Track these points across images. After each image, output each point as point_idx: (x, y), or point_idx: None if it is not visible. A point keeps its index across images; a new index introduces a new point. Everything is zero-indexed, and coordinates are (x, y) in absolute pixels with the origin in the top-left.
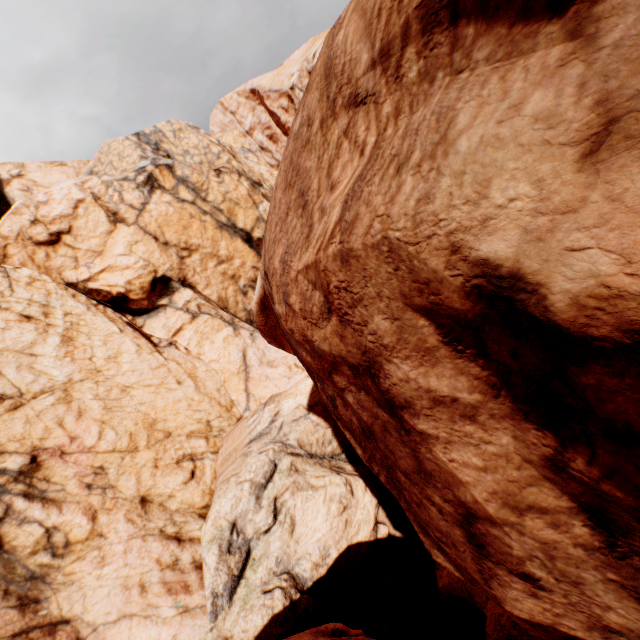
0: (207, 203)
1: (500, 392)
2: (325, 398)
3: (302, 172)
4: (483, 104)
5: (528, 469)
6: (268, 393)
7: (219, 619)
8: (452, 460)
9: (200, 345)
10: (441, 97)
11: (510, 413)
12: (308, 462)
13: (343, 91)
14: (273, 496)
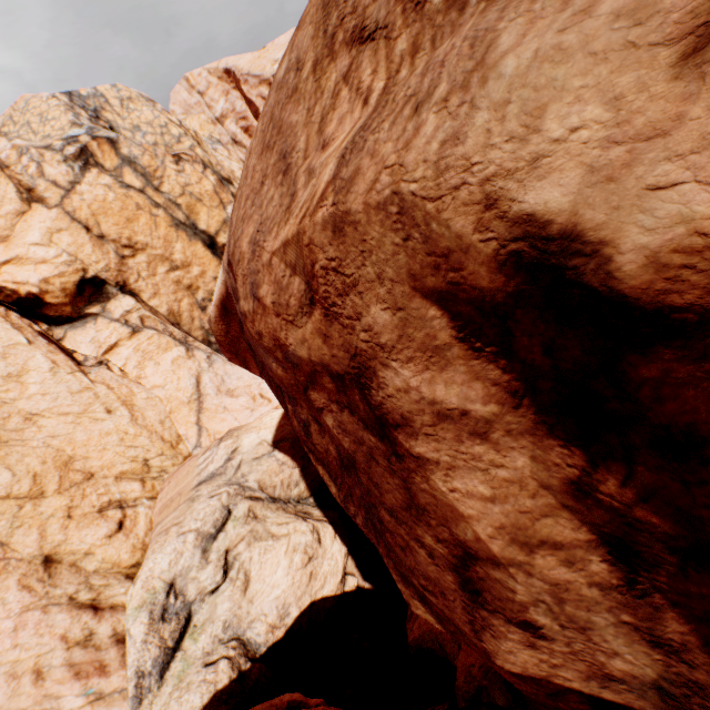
0: (161, 194)
1: (522, 401)
2: (297, 424)
3: (285, 129)
4: (535, 19)
5: (545, 497)
6: (225, 427)
7: (144, 704)
8: (454, 490)
9: (141, 366)
10: (476, 22)
11: (531, 428)
12: (270, 507)
13: (346, 23)
14: (224, 548)
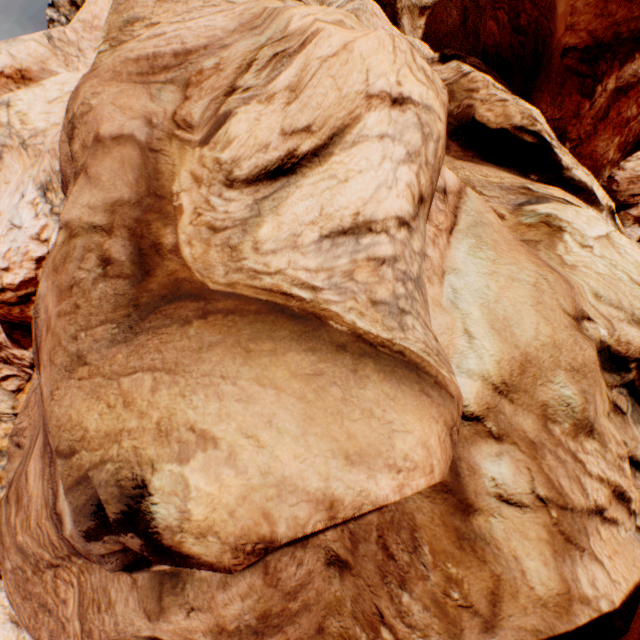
0: None
1: None
2: None
3: (35, 593)
4: (118, 590)
5: None
6: None
7: None
8: None
9: None
10: (100, 577)
11: None
12: None
13: (41, 561)
14: None
